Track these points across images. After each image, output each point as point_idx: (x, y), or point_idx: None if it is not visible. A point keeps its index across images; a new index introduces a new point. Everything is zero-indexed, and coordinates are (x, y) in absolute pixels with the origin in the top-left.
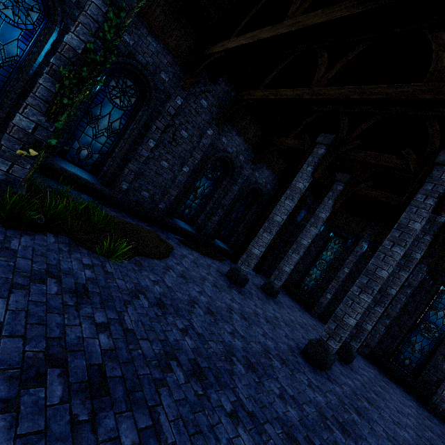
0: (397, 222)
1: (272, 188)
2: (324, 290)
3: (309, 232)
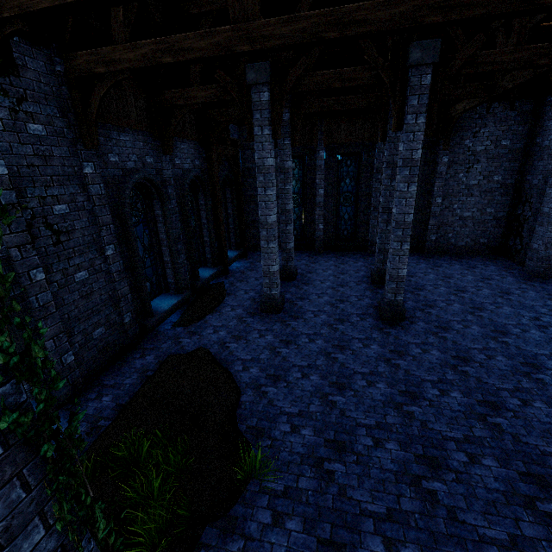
0: (400, 158)
1: (201, 159)
2: (313, 224)
3: (288, 192)
